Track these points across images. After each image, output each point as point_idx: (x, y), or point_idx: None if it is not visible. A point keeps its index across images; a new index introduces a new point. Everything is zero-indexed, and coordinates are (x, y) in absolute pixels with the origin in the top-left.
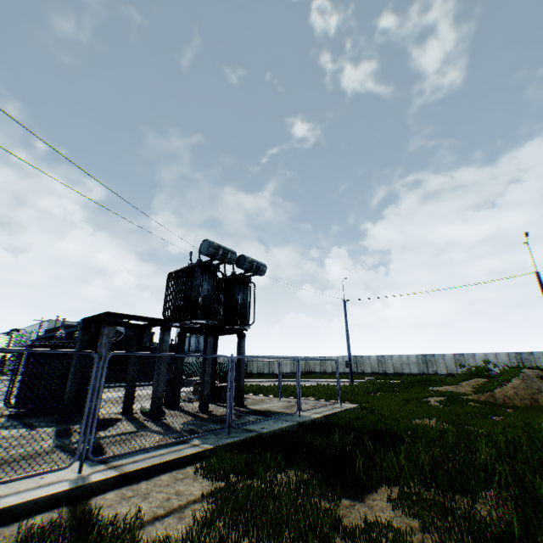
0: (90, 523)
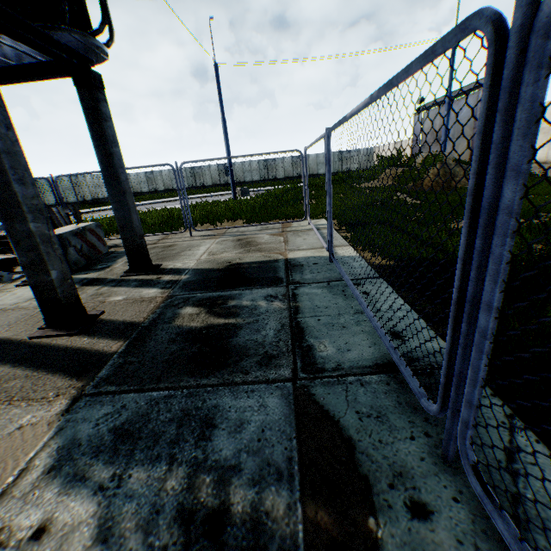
0: None
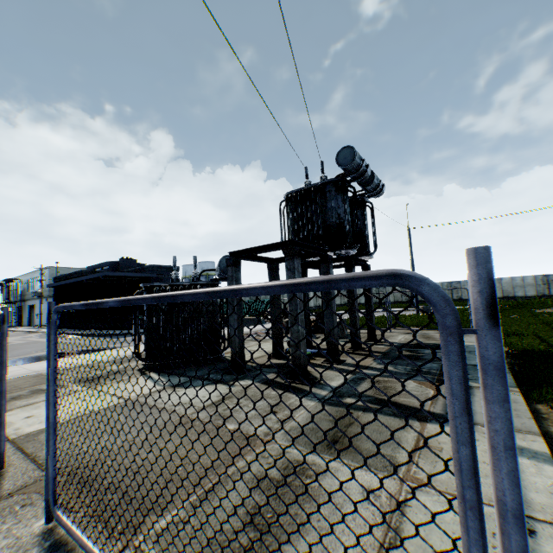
0: None
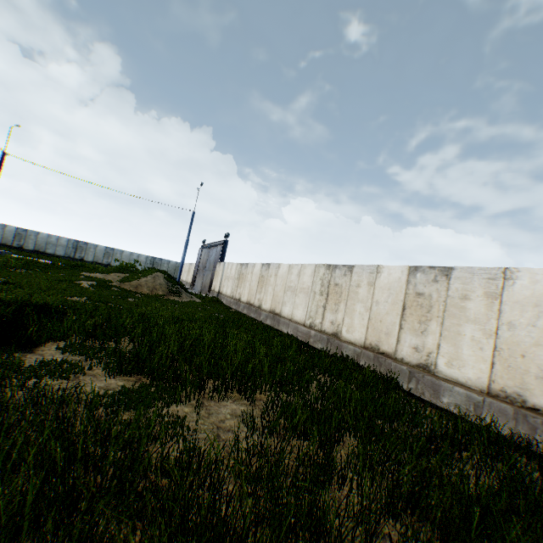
0: None
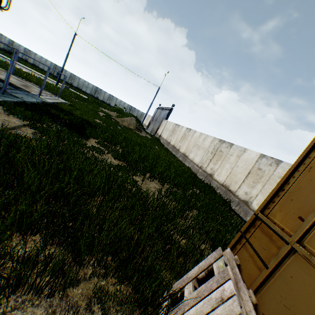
0: None
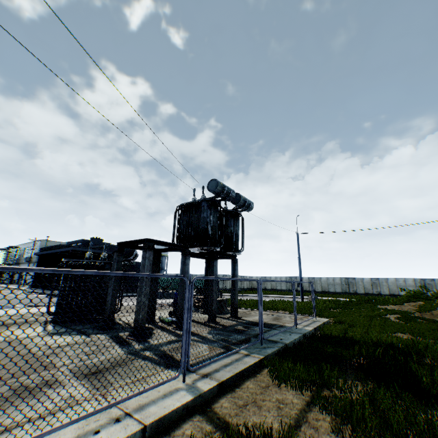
0: (258, 436)
